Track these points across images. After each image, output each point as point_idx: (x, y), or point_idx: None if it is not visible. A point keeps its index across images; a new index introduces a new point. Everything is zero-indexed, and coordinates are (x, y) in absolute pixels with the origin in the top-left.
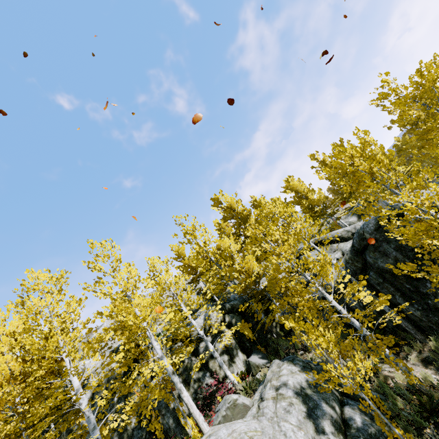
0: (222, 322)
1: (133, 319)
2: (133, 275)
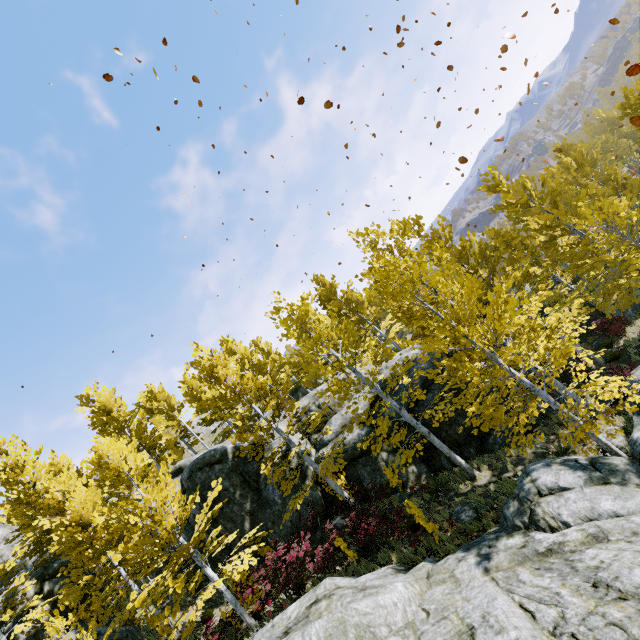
0: (37, 594)
1: None
2: None
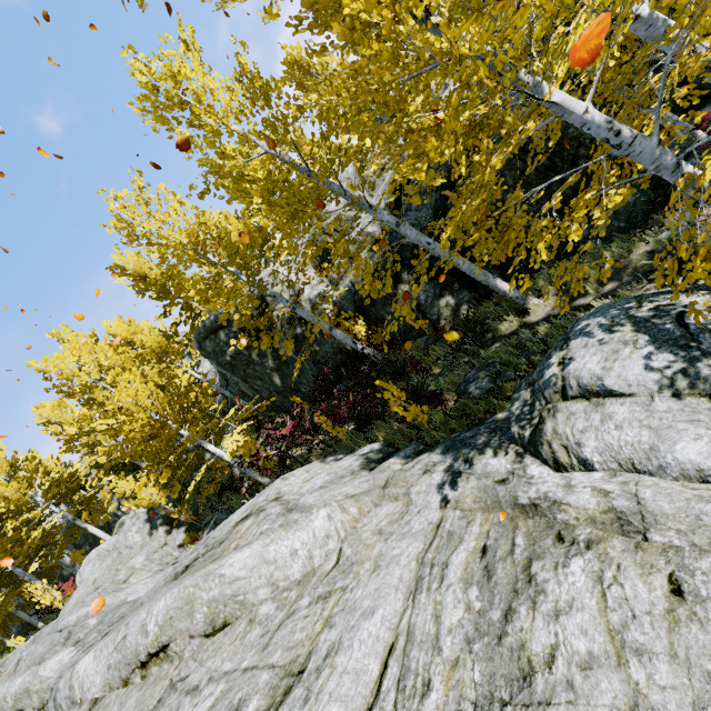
0: None
1: (7, 505)
2: (1, 457)
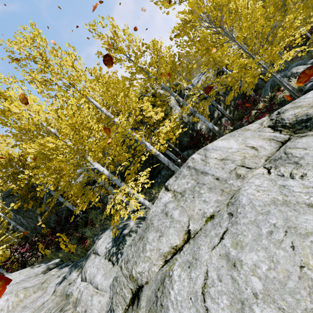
0: None
1: None
2: None
